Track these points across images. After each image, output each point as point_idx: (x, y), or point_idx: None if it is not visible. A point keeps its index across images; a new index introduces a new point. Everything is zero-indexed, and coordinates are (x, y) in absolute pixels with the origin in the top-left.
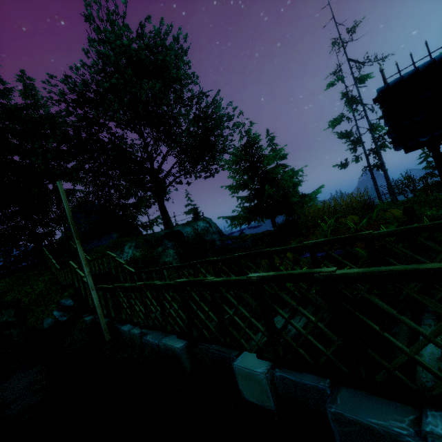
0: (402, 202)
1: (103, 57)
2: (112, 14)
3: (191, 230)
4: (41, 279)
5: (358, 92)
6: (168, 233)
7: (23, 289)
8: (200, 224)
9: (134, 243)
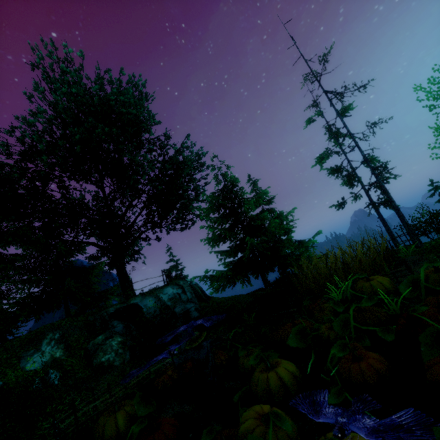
0: (433, 246)
1: (51, 105)
2: (63, 63)
3: (154, 301)
4: None
5: (343, 122)
6: (120, 309)
7: None
8: (168, 290)
9: (58, 334)
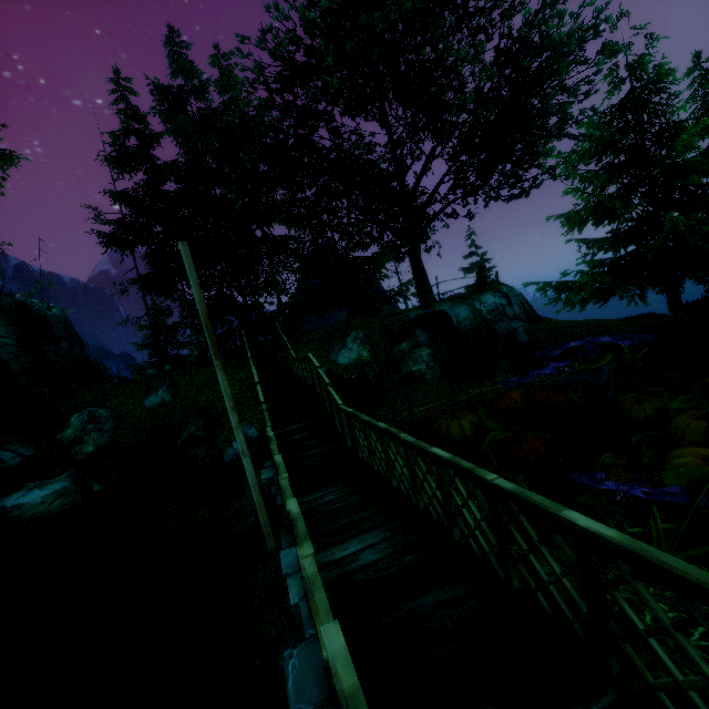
0: None
1: None
2: None
3: (468, 312)
4: (237, 377)
5: None
6: (422, 316)
7: (218, 389)
8: (488, 299)
9: (361, 333)
